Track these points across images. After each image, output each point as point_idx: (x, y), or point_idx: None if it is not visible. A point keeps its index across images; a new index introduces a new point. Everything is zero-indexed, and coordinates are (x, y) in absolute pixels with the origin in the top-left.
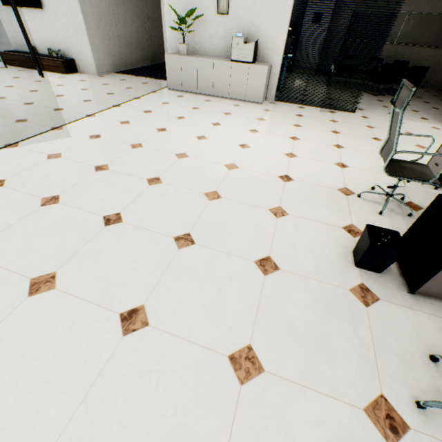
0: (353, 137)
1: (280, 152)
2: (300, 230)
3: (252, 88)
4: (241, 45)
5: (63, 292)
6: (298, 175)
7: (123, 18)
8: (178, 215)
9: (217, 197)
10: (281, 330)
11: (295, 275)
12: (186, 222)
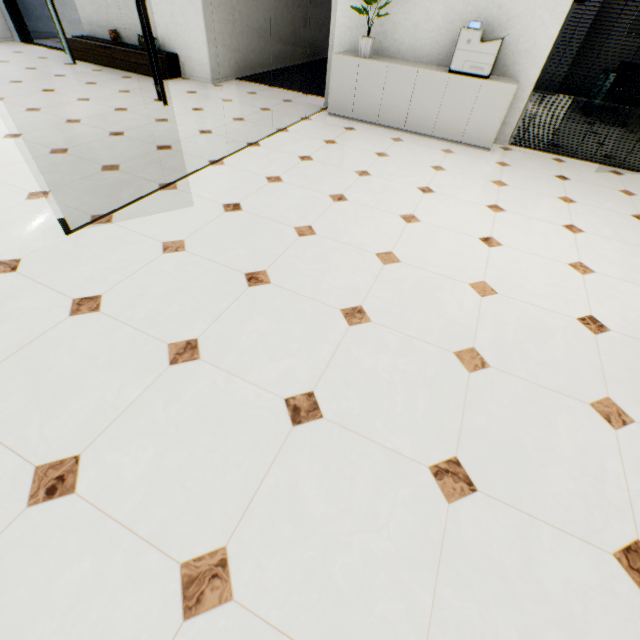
0: None
1: (559, 259)
2: None
3: (478, 121)
4: (474, 45)
5: (249, 612)
6: (612, 317)
7: None
8: (421, 406)
9: (481, 363)
10: None
11: None
12: (441, 427)
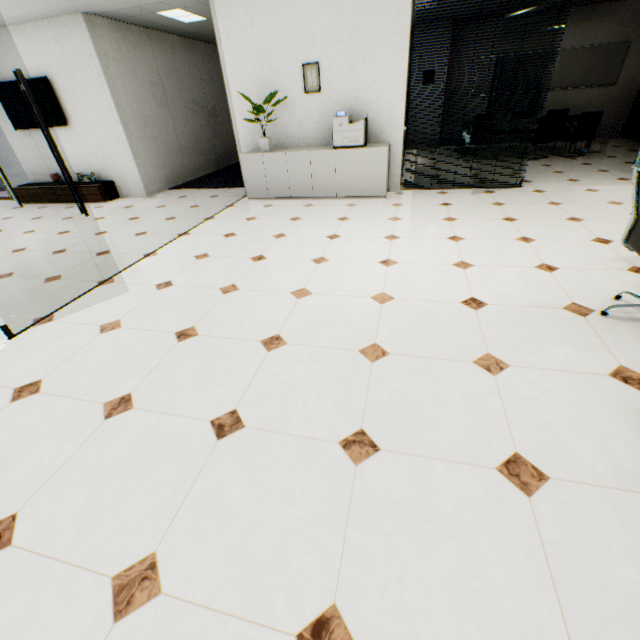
0: (539, 223)
1: (445, 262)
2: (542, 391)
3: (369, 178)
4: (345, 127)
5: (176, 600)
6: (489, 294)
7: (173, 120)
8: (331, 397)
9: (382, 353)
10: (622, 624)
11: (582, 487)
12: (349, 409)
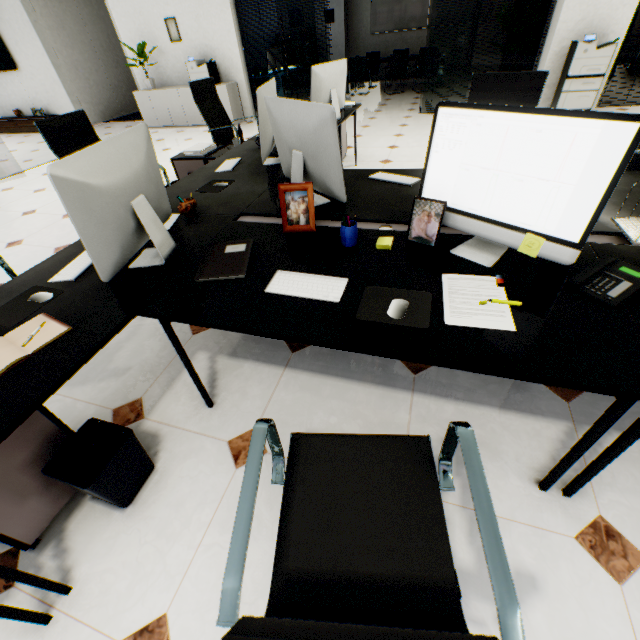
0: None
1: None
2: None
3: None
4: (196, 69)
5: None
6: None
7: (104, 63)
8: None
9: None
10: None
11: None
12: None
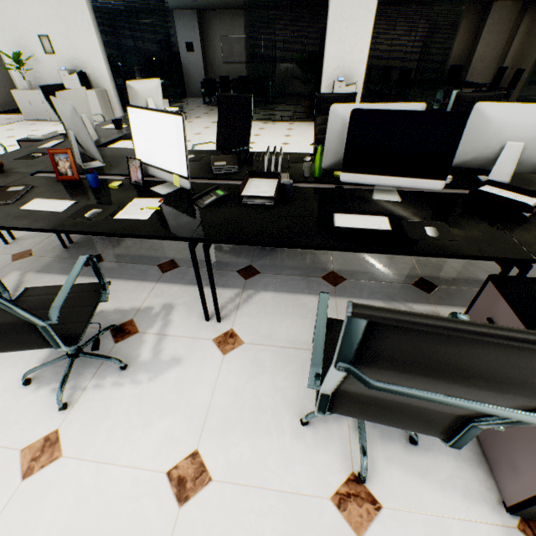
0: None
1: None
2: None
3: (92, 109)
4: (68, 77)
5: None
6: None
7: None
8: None
9: None
10: None
11: None
12: None
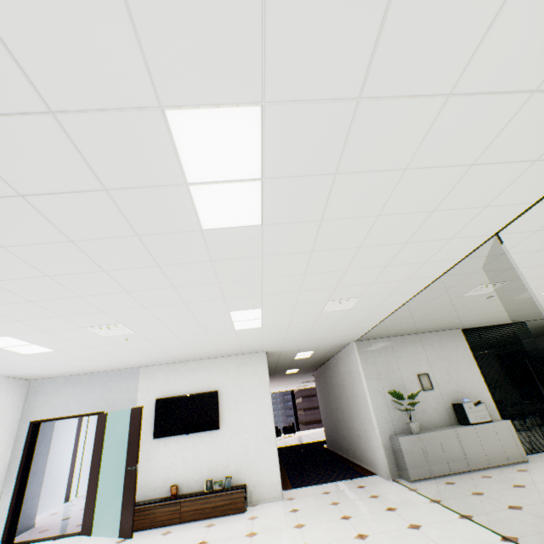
0: None
1: None
2: None
3: (507, 445)
4: (473, 408)
5: None
6: None
7: None
8: None
9: None
10: None
11: None
12: None
